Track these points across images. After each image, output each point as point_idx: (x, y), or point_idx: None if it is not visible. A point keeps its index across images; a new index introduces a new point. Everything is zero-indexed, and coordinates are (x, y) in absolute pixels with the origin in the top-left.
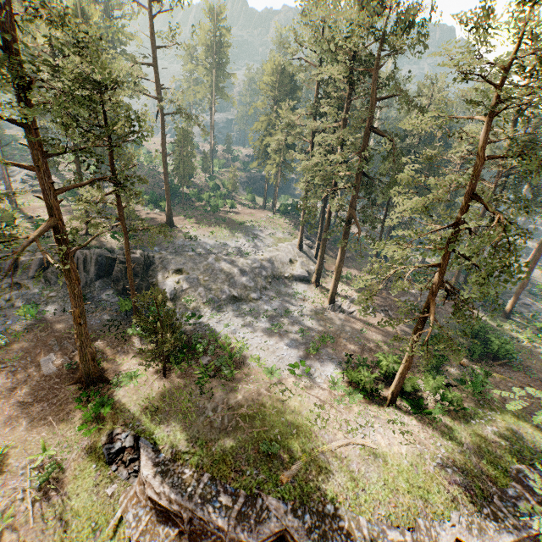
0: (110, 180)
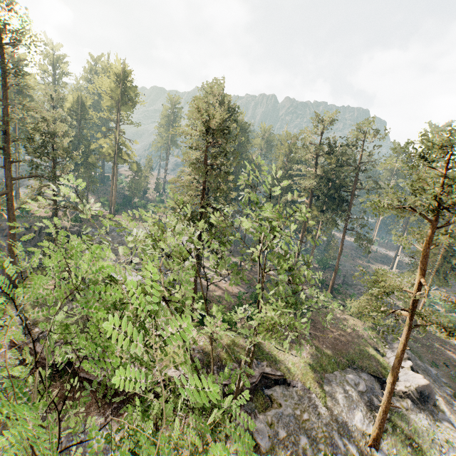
0: (45, 177)
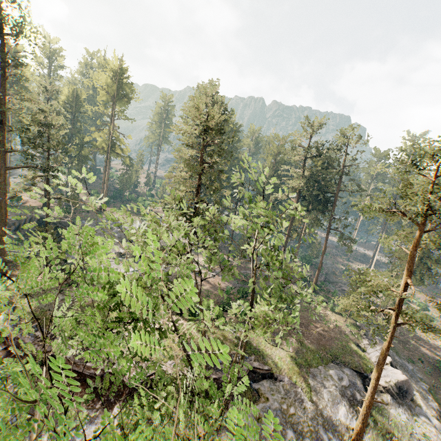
0: (40, 168)
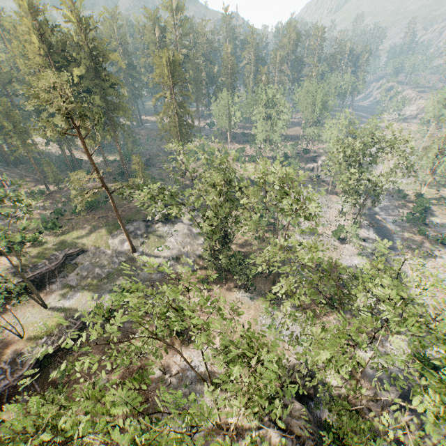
0: None
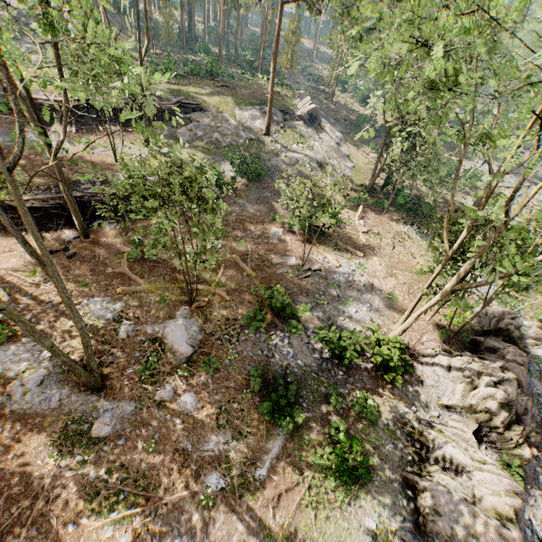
0: None
